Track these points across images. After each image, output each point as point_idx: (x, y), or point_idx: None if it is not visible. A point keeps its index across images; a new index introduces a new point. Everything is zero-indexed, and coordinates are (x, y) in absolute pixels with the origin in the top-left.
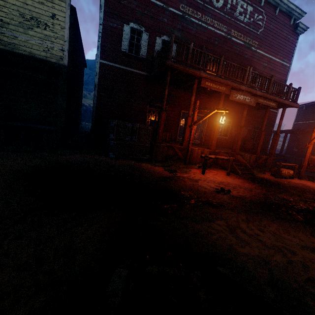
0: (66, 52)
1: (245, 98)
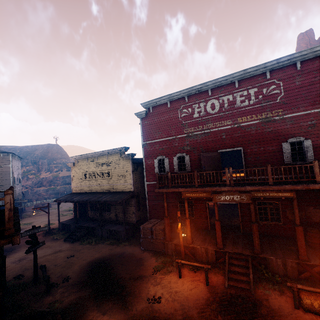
0: (132, 185)
1: (232, 197)
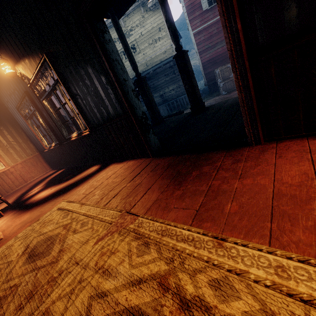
0: (173, 45)
1: None
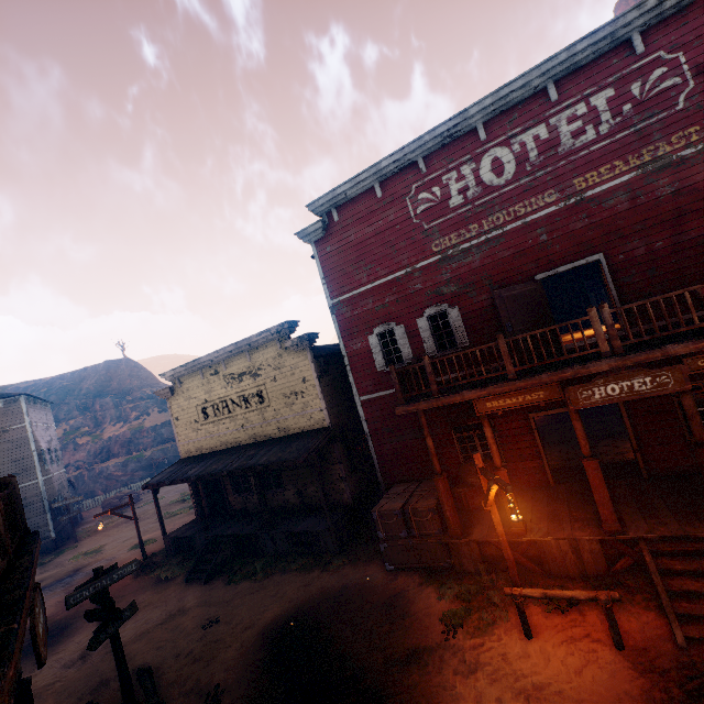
0: (325, 411)
1: (629, 386)
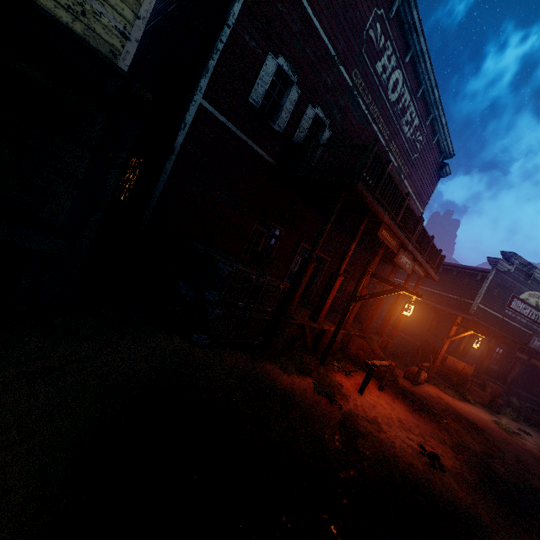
0: (132, 46)
1: (406, 262)
